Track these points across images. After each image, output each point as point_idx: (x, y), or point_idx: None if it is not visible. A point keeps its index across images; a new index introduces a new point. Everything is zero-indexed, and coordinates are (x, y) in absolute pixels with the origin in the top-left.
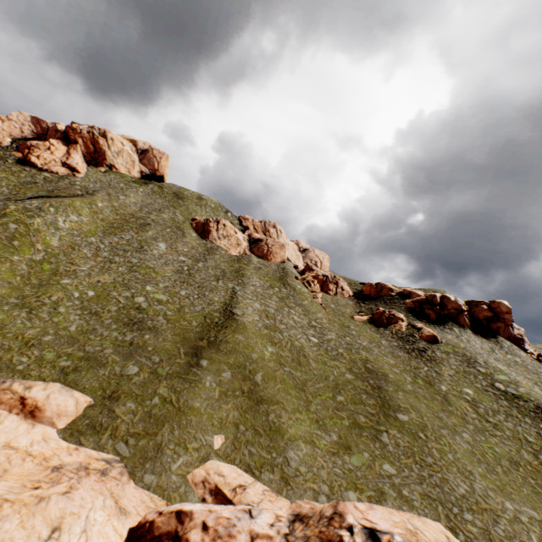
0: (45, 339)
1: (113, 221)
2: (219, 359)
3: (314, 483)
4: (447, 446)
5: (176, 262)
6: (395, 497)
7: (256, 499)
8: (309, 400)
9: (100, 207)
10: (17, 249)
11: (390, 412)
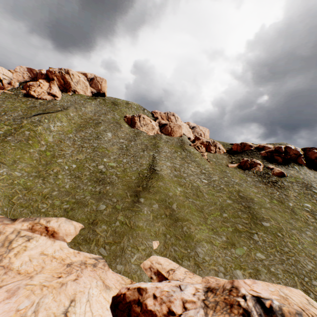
0: (53, 193)
1: (80, 123)
2: (150, 197)
3: (215, 266)
4: (297, 240)
5: (118, 143)
6: (266, 272)
7: (181, 277)
8: (206, 217)
9: (72, 116)
10: (31, 145)
11: (258, 222)
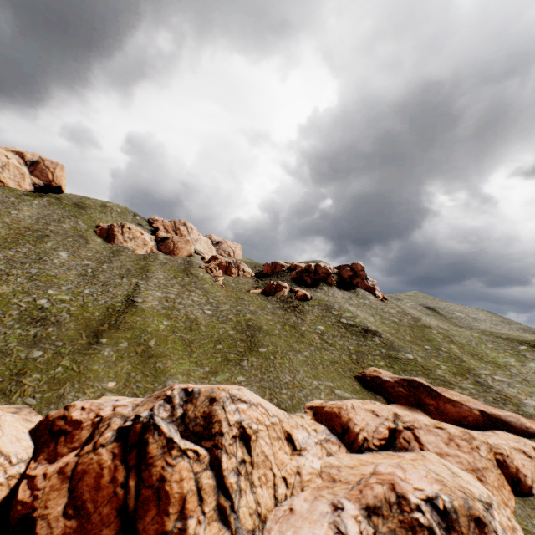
0: None
1: (7, 237)
2: (118, 335)
3: None
4: (288, 360)
5: (80, 267)
6: None
7: None
8: (193, 351)
9: None
10: None
11: (255, 348)
